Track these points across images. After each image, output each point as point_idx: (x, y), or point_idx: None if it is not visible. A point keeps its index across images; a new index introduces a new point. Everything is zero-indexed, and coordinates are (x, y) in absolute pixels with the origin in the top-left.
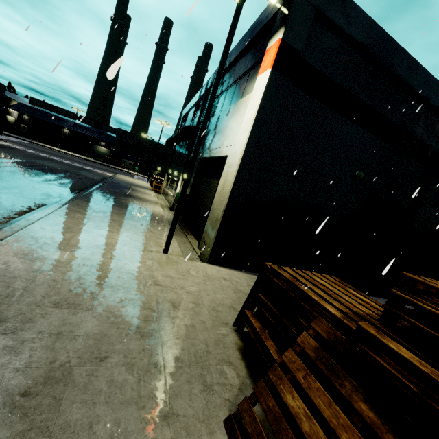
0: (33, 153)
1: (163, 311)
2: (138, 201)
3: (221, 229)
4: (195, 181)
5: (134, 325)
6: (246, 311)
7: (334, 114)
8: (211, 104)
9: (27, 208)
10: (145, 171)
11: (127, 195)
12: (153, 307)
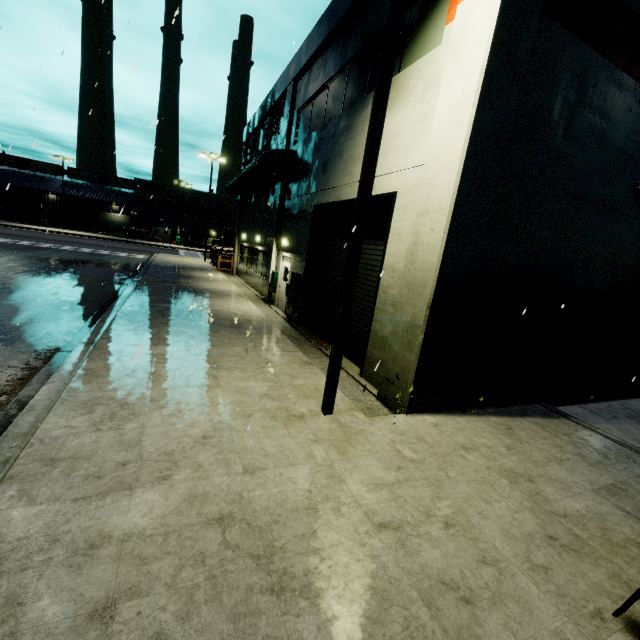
0: (9, 244)
1: None
2: (212, 298)
3: (426, 344)
4: (310, 249)
5: None
6: None
7: (609, 68)
8: (389, 76)
9: (24, 370)
10: (193, 241)
11: (188, 290)
12: (435, 633)
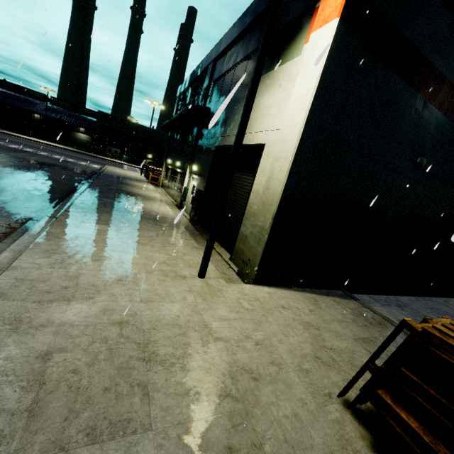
0: (2, 145)
1: (247, 395)
2: (141, 200)
3: (269, 241)
4: (210, 174)
5: (223, 445)
6: (381, 394)
7: (402, 84)
8: (260, 72)
9: (7, 228)
10: (135, 160)
11: (125, 193)
12: (232, 390)
